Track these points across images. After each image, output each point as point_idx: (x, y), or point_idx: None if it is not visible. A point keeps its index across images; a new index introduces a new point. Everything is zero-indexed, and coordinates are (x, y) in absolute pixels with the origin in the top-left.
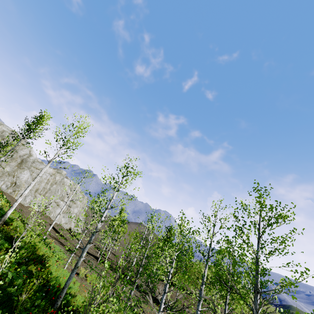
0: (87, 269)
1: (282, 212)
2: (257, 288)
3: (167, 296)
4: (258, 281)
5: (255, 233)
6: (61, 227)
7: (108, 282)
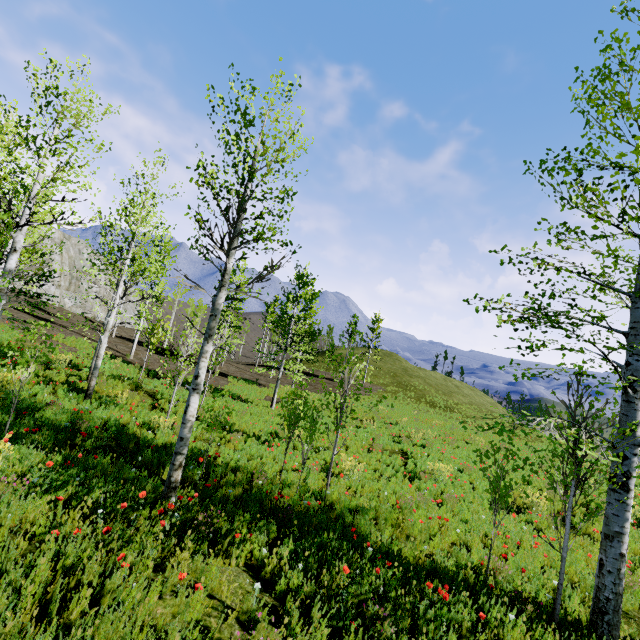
0: (68, 335)
1: (53, 85)
2: (29, 196)
3: (255, 375)
4: (33, 189)
5: (6, 120)
6: (61, 310)
7: (112, 348)
